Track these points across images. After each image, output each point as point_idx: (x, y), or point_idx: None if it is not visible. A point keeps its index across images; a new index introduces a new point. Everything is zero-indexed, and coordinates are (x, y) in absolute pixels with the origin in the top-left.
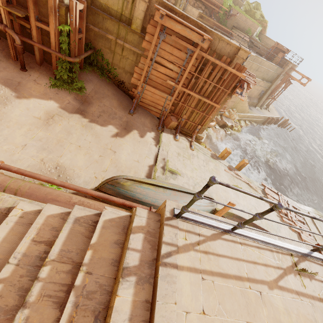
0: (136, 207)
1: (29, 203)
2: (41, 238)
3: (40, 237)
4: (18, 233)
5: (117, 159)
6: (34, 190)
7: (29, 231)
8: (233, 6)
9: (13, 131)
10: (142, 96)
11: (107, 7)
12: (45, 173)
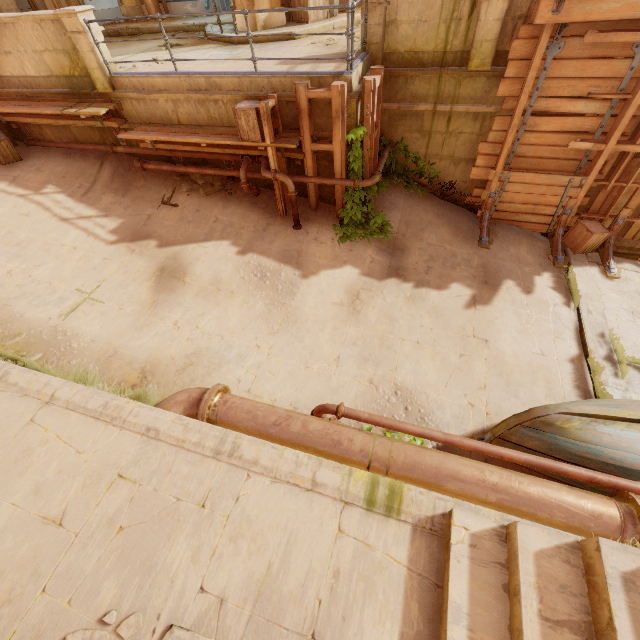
0: (628, 489)
1: (468, 513)
2: (554, 614)
3: (551, 611)
4: (487, 584)
5: (496, 356)
6: (413, 458)
7: (523, 593)
8: None
9: (316, 337)
10: (499, 200)
11: (414, 55)
12: (384, 406)
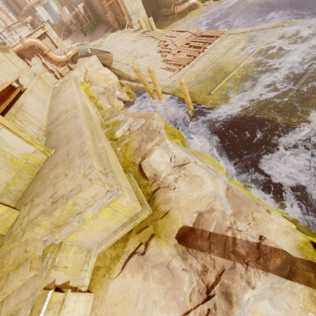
0: None
1: None
2: None
3: None
4: None
5: None
6: None
7: None
8: None
9: None
10: (110, 22)
11: None
12: None
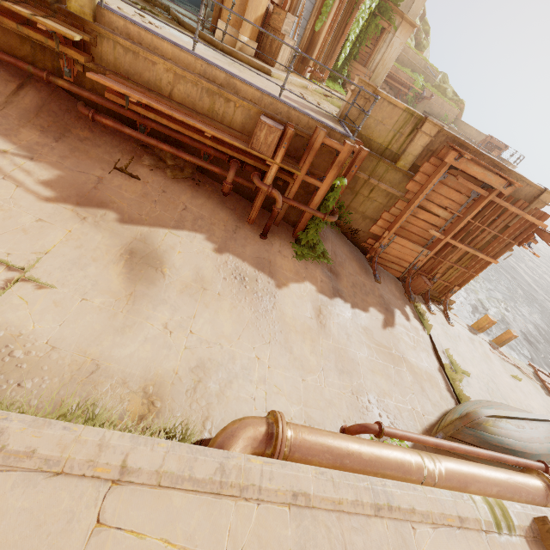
0: (530, 466)
1: None
2: None
3: None
4: None
5: (410, 368)
6: (449, 468)
7: None
8: (426, 85)
9: (301, 349)
10: (383, 250)
11: (368, 140)
12: (368, 416)
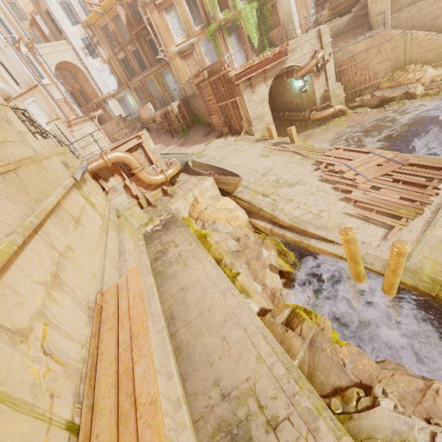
0: None
1: None
2: None
3: None
4: None
5: None
6: None
7: None
8: None
9: None
10: (213, 124)
11: (191, 95)
12: None
